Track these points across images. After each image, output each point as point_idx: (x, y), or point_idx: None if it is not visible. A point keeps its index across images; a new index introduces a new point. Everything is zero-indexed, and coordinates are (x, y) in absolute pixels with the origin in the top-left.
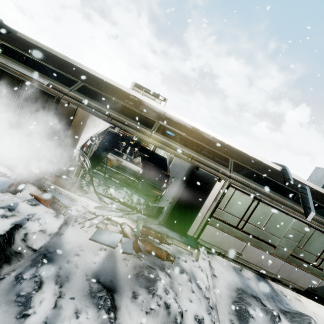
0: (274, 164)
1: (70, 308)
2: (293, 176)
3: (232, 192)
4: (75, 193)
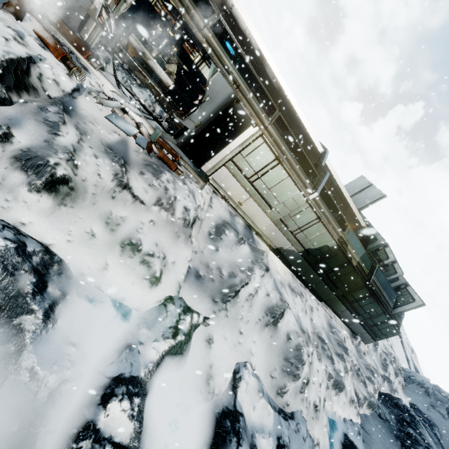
0: (319, 144)
1: (89, 151)
2: (329, 164)
3: (260, 143)
4: (89, 61)
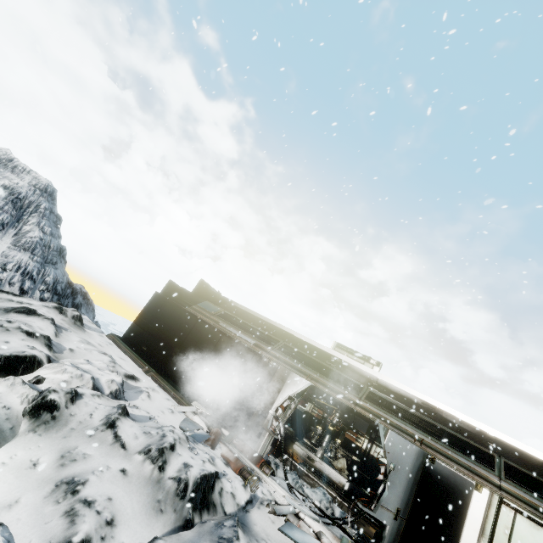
0: None
1: None
2: None
3: (511, 518)
4: (262, 468)
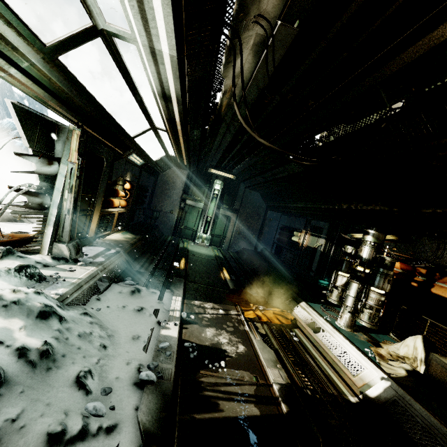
0: None
1: None
2: None
3: None
4: None
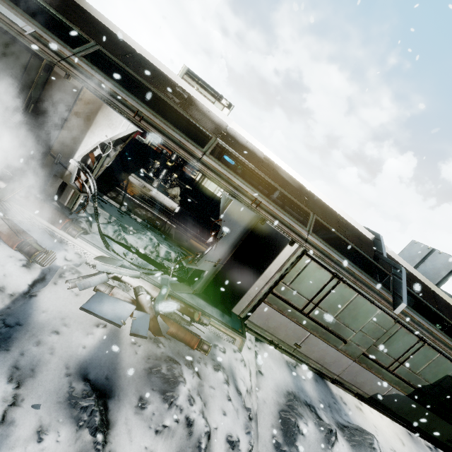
0: (365, 230)
1: (29, 423)
2: (387, 250)
3: (306, 263)
4: (65, 230)
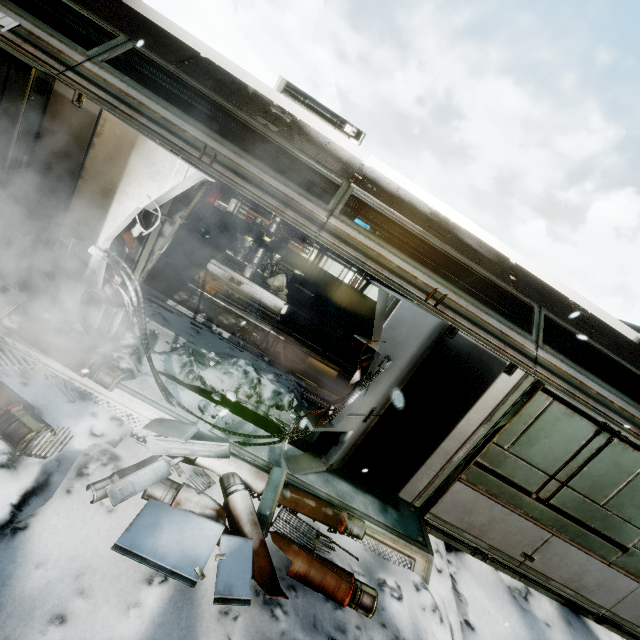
0: (623, 326)
1: None
2: None
3: (543, 407)
4: (92, 377)
